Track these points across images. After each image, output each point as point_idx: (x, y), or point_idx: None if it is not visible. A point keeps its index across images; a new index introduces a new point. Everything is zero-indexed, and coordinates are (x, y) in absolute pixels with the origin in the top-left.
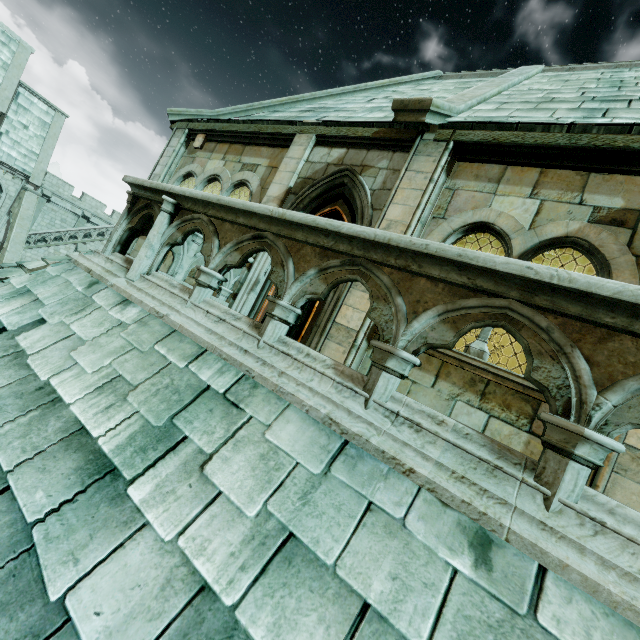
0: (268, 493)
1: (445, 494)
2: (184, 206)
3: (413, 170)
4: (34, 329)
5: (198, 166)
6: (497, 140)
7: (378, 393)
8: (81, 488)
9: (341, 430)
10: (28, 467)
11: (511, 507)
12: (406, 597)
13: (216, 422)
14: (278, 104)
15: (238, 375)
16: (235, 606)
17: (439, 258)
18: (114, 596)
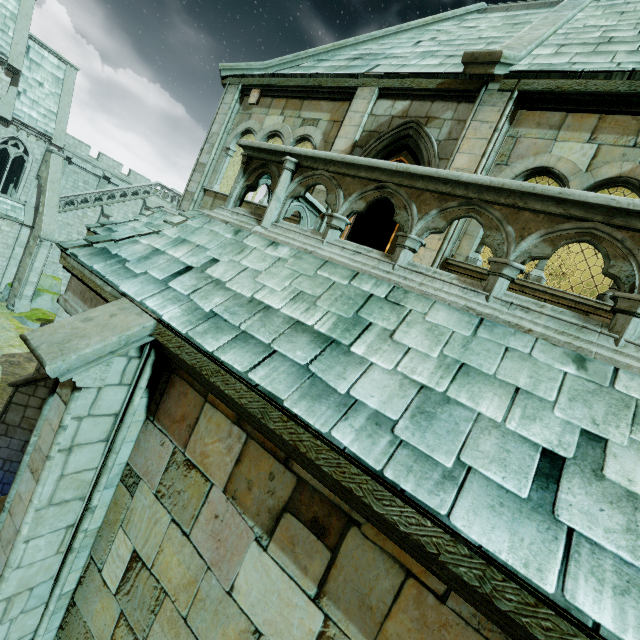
0: (441, 346)
1: (553, 340)
2: (304, 164)
3: (478, 120)
4: (214, 266)
5: (256, 123)
6: (560, 89)
7: (496, 292)
8: (321, 349)
9: (476, 313)
10: (281, 341)
11: (595, 344)
12: (540, 384)
13: (388, 314)
14: (323, 52)
15: (390, 286)
16: (445, 391)
17: (543, 196)
18: (376, 390)
